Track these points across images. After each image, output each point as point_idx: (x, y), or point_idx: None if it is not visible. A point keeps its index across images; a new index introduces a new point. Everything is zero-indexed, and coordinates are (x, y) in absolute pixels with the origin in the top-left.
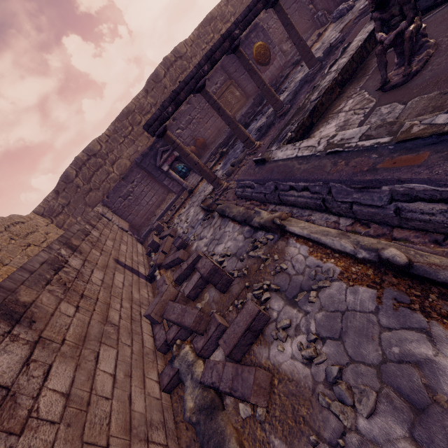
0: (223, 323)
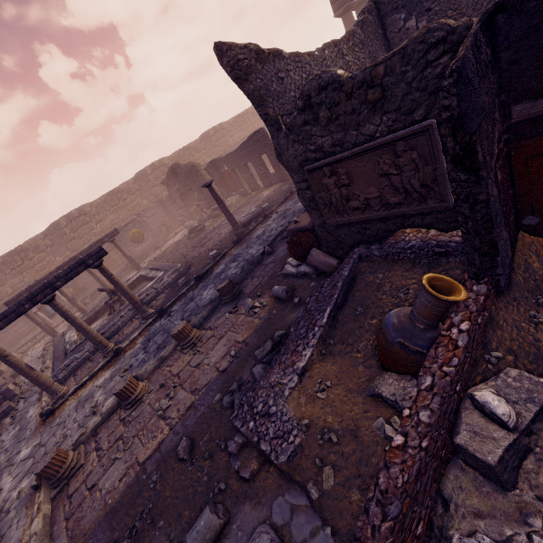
0: None
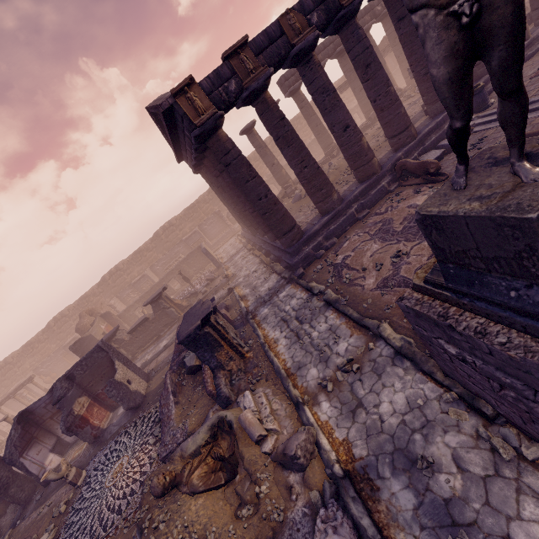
0: None
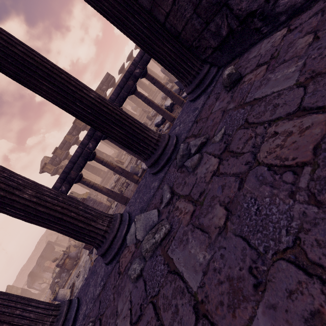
0: None
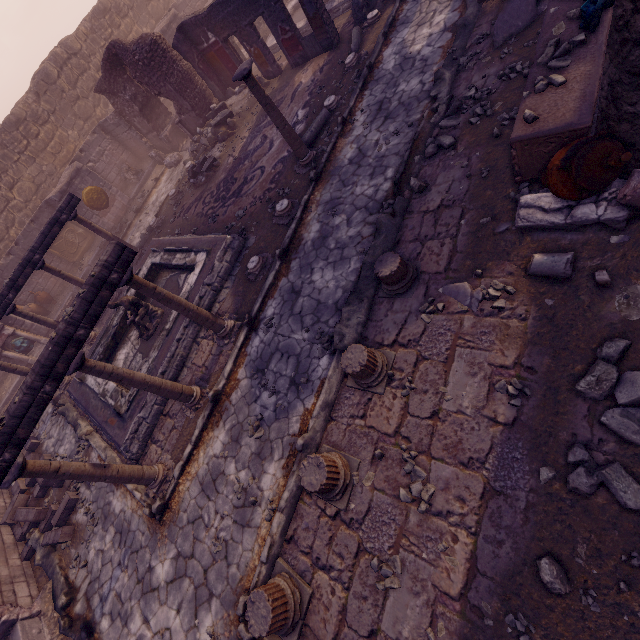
0: (56, 509)
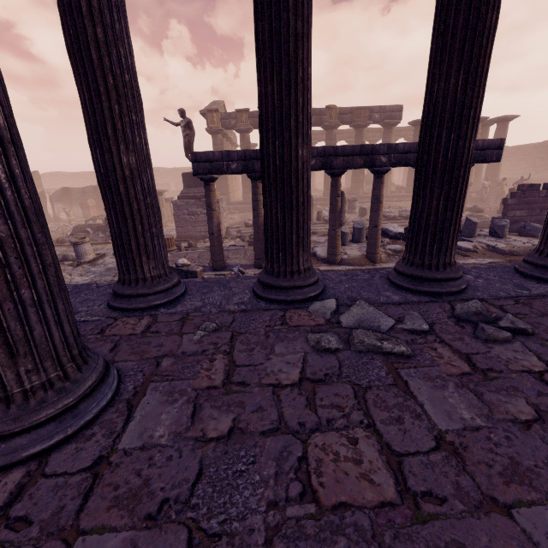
0: None
